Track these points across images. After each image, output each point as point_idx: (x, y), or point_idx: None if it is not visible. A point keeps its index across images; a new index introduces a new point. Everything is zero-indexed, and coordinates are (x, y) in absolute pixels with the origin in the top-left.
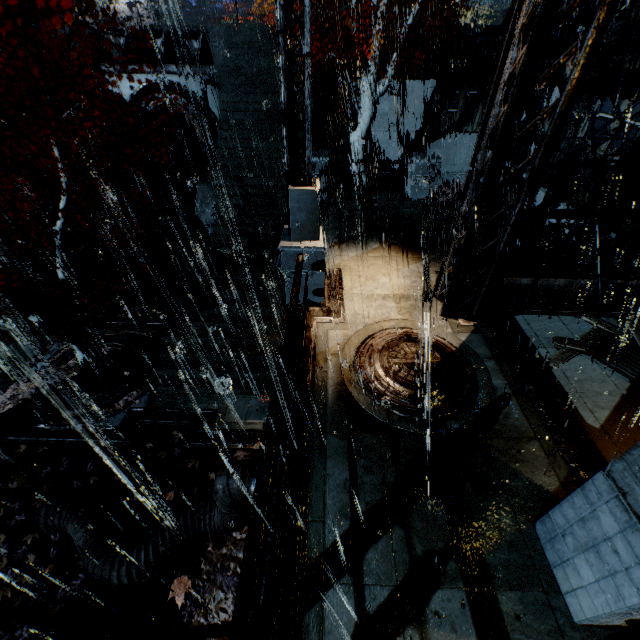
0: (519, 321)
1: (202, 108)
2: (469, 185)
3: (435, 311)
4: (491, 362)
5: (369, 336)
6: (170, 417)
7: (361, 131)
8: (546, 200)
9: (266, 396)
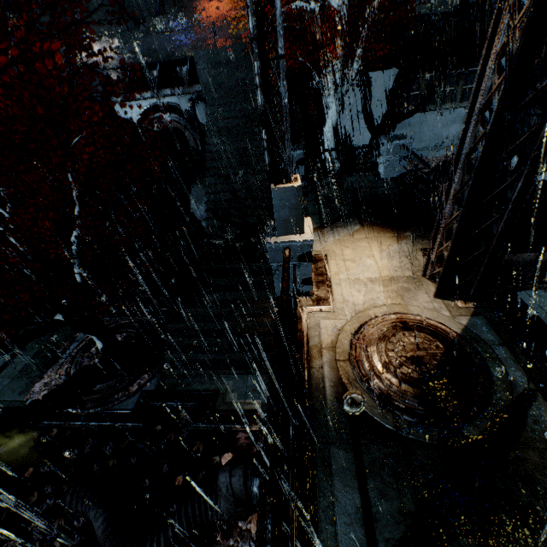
0: (523, 298)
1: (192, 121)
2: (458, 164)
3: (427, 292)
4: (502, 349)
5: (362, 325)
6: (177, 399)
7: (331, 122)
8: (520, 165)
9: (262, 375)
